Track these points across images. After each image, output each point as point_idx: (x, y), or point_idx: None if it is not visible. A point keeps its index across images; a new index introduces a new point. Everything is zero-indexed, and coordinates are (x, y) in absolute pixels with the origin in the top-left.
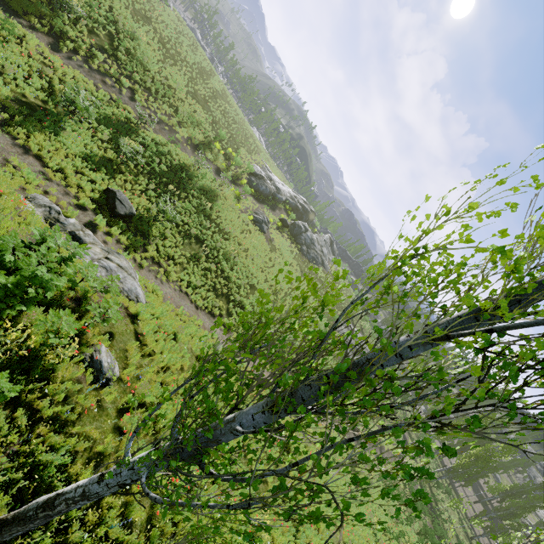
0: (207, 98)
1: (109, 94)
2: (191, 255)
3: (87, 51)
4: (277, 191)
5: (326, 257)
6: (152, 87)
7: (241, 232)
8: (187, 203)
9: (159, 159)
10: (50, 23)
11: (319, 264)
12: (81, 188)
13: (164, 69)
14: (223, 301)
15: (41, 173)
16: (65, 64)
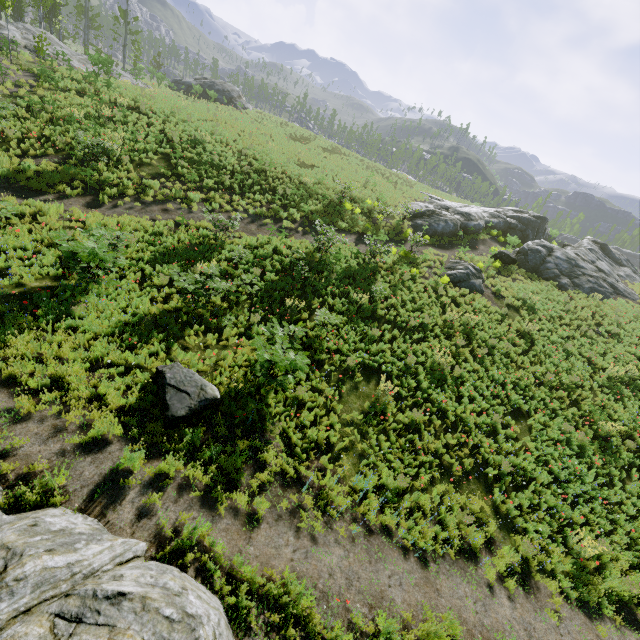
0: (313, 160)
1: (173, 221)
2: (365, 412)
3: (137, 187)
4: (465, 219)
5: (613, 276)
6: (233, 183)
7: (441, 312)
8: (326, 313)
9: (261, 268)
10: (85, 181)
11: (609, 296)
12: (103, 396)
13: (244, 157)
14: (474, 491)
15: (3, 415)
16: (107, 216)
